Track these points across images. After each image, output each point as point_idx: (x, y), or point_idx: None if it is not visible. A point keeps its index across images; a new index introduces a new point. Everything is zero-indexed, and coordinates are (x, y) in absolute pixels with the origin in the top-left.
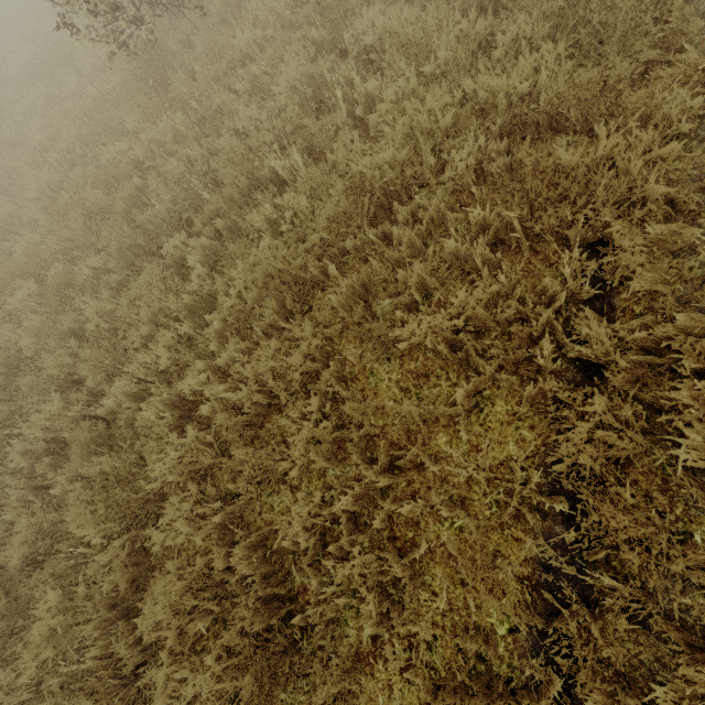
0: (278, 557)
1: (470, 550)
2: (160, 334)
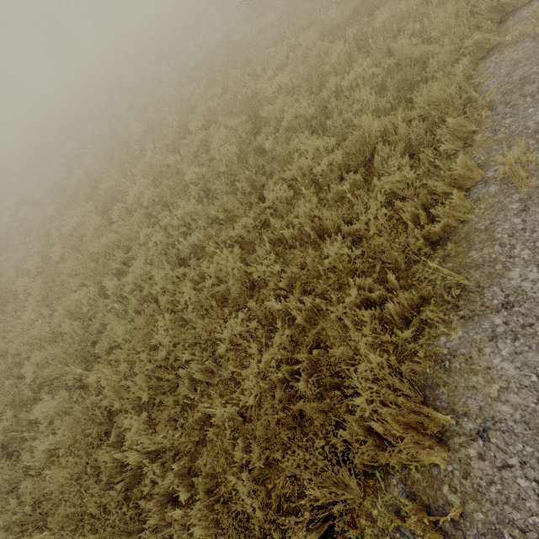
0: None
1: None
2: (268, 65)
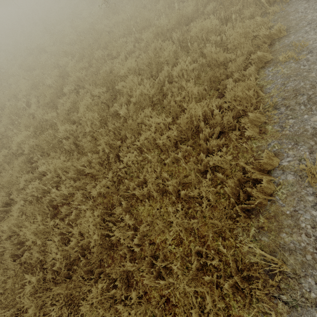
0: None
1: None
2: (121, 51)
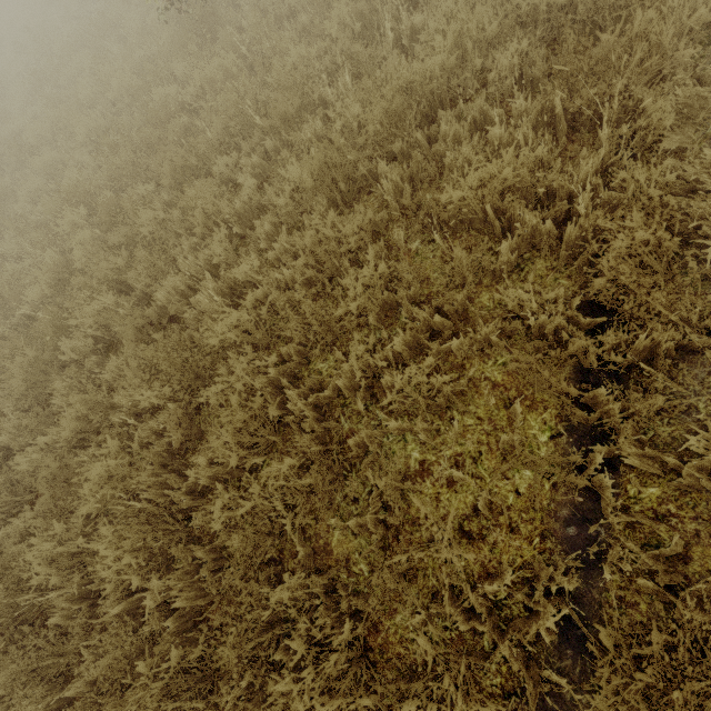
0: (327, 410)
1: (513, 380)
2: (215, 228)
